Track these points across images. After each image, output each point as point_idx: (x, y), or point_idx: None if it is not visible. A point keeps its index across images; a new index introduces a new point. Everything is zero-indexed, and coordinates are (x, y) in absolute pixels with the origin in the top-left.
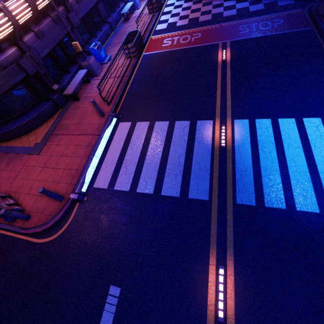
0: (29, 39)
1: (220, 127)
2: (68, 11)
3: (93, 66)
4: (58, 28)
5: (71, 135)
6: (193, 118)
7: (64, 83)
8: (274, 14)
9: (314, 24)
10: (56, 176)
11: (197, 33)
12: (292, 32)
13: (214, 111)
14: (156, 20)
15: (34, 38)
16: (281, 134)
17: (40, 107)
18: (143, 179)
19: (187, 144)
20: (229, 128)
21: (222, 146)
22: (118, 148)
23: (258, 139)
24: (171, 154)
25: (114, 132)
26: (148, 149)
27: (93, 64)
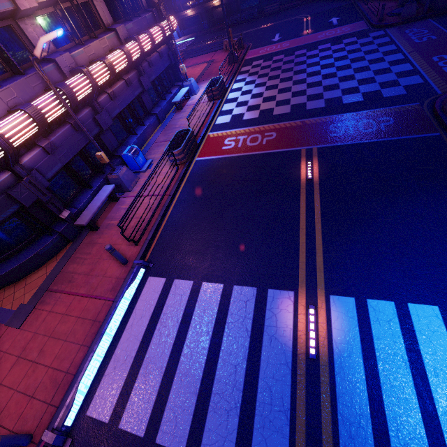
0: (31, 158)
1: (307, 308)
2: (96, 113)
3: (124, 179)
4: (79, 135)
5: (73, 296)
6: (261, 283)
7: (80, 204)
8: (379, 109)
9: (441, 127)
10: (33, 381)
11: (271, 131)
12: (410, 139)
13: (296, 272)
14: (216, 110)
15: (40, 155)
16: (417, 340)
17: (39, 244)
18: (171, 411)
19: (250, 339)
20: (321, 313)
21: (311, 354)
22: (139, 330)
23: (375, 346)
24: (223, 358)
25: (137, 296)
26: (185, 340)
27: (125, 176)
